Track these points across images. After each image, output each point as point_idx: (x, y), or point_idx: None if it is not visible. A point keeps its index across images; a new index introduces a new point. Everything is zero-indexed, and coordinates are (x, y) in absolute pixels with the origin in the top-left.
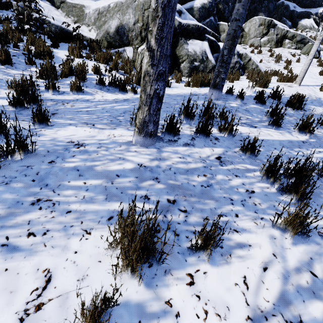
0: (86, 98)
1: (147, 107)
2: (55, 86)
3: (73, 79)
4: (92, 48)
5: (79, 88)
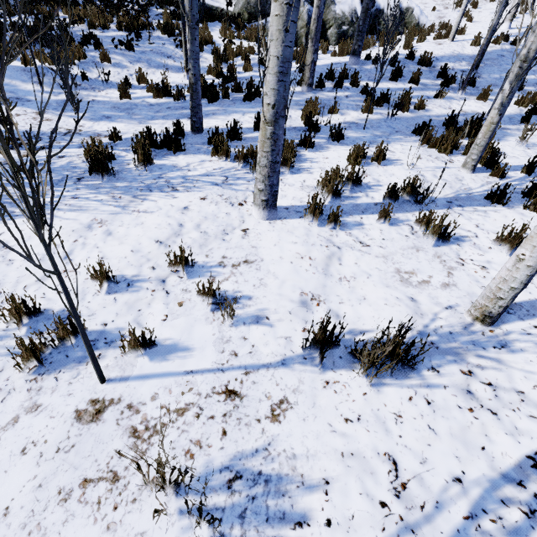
0: (256, 75)
1: (309, 69)
2: (234, 67)
3: (239, 61)
4: (237, 25)
5: (250, 67)
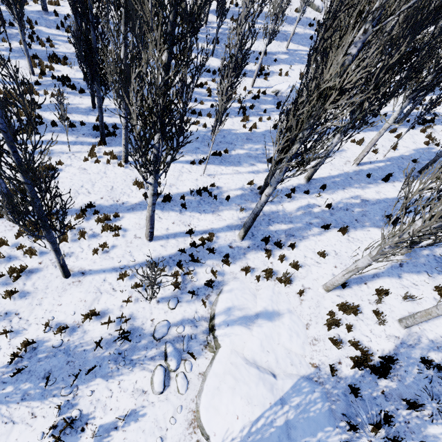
0: None
1: None
2: None
3: None
4: None
5: None
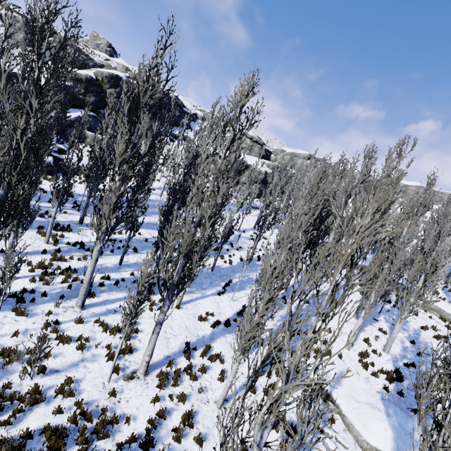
0: None
1: None
2: None
3: None
4: None
5: None
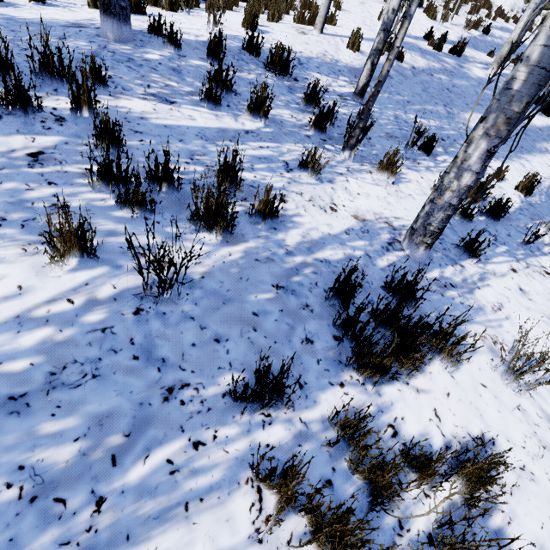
0: None
1: None
2: None
3: None
4: None
5: None
